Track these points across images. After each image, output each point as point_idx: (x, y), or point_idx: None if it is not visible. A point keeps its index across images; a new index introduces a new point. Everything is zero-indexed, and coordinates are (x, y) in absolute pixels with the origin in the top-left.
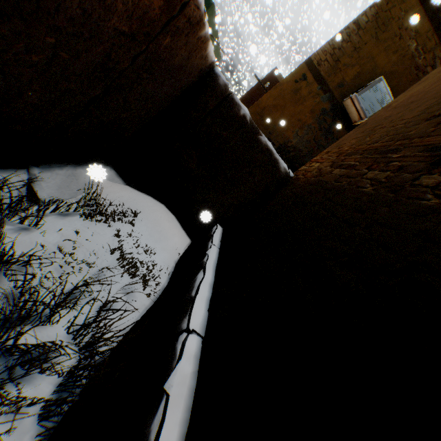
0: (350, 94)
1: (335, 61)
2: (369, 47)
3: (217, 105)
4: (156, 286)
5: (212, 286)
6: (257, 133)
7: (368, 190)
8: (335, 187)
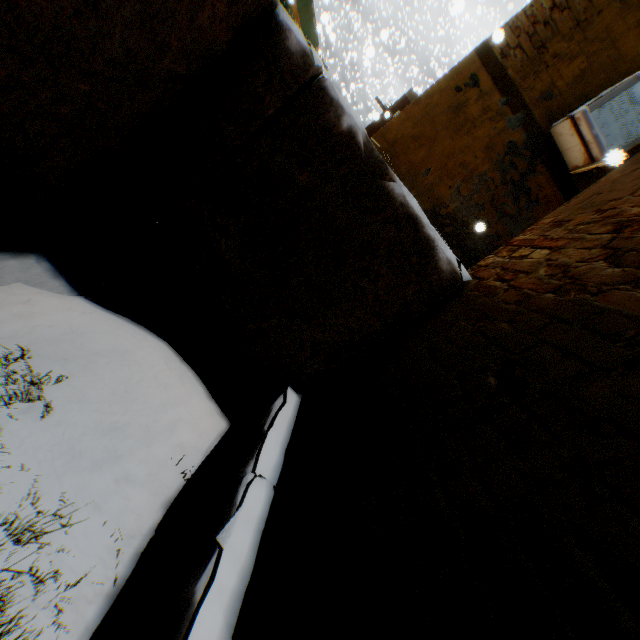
0: (565, 113)
1: (536, 49)
2: (606, 18)
3: (285, 105)
4: None
5: None
6: (382, 175)
7: None
8: None
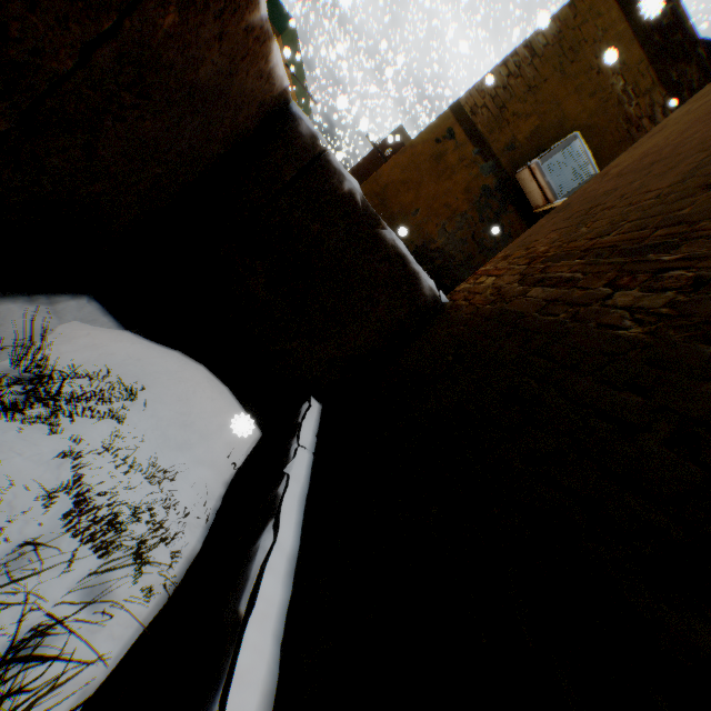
0: (526, 161)
1: (499, 108)
2: (552, 85)
3: (299, 173)
4: (171, 560)
5: (295, 562)
6: (377, 224)
7: (633, 334)
8: (546, 326)
